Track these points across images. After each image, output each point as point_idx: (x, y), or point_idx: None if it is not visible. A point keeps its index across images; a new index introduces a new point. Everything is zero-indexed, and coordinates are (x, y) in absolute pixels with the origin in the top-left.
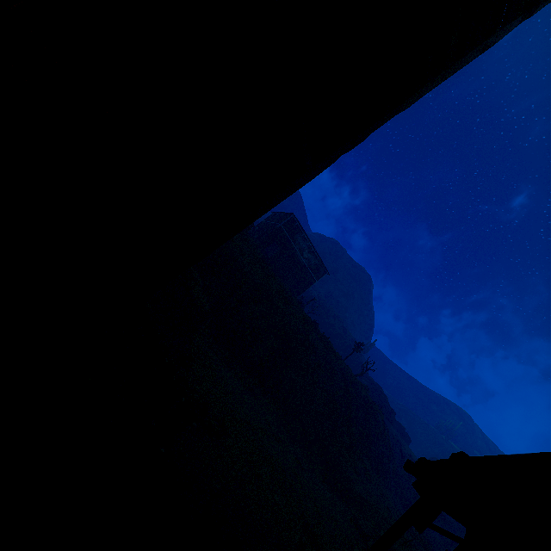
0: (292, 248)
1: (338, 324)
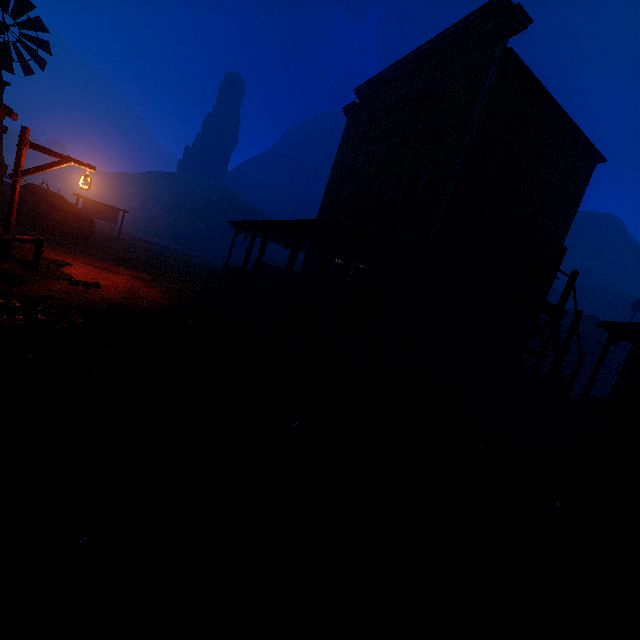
0: None
1: (600, 293)
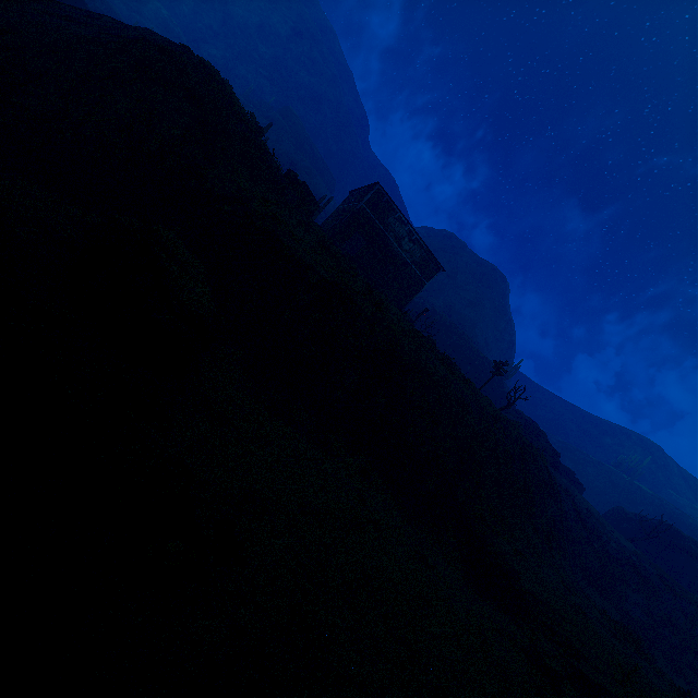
0: (384, 238)
1: (466, 344)
